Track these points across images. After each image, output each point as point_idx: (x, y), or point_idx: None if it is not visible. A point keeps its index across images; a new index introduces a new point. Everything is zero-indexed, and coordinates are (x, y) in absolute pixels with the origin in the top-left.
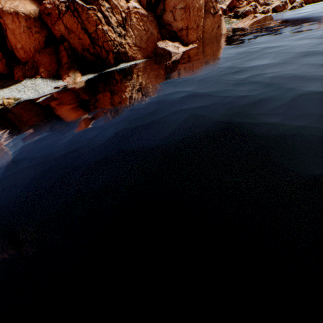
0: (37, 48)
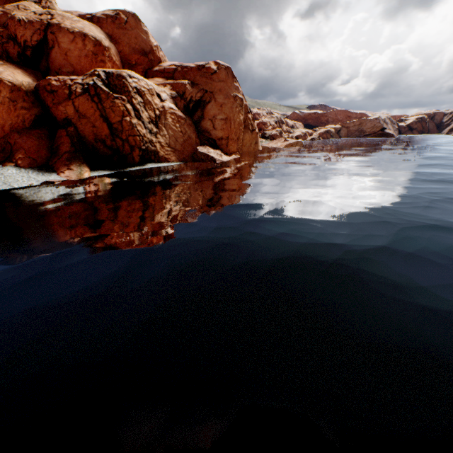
0: (16, 126)
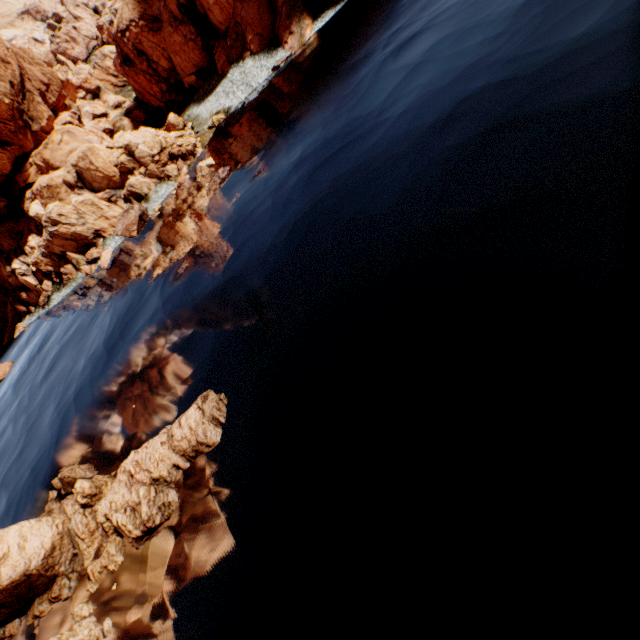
0: None
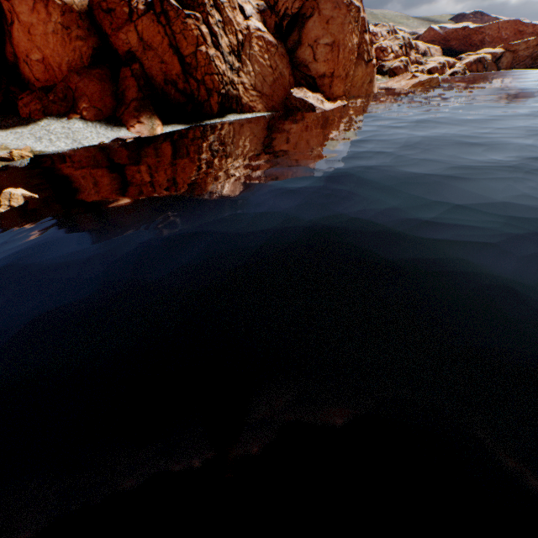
0: (74, 65)
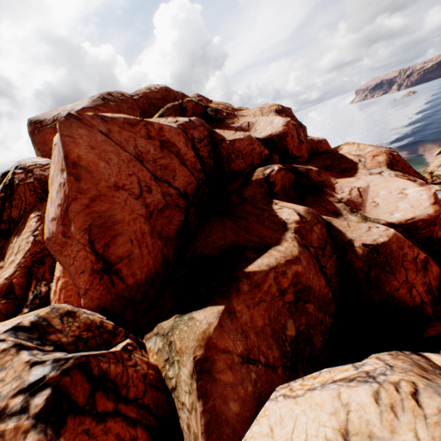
0: None
